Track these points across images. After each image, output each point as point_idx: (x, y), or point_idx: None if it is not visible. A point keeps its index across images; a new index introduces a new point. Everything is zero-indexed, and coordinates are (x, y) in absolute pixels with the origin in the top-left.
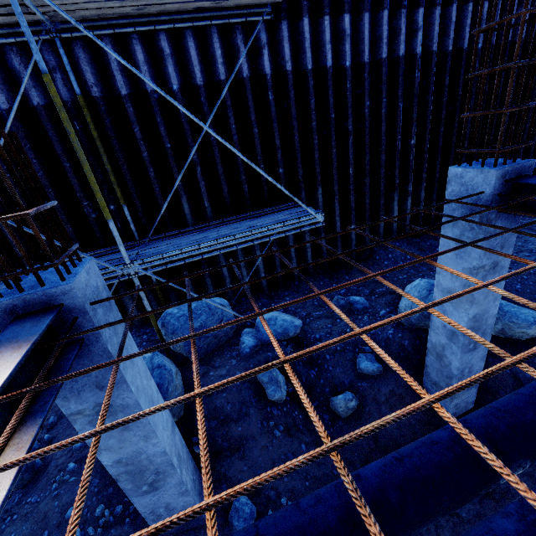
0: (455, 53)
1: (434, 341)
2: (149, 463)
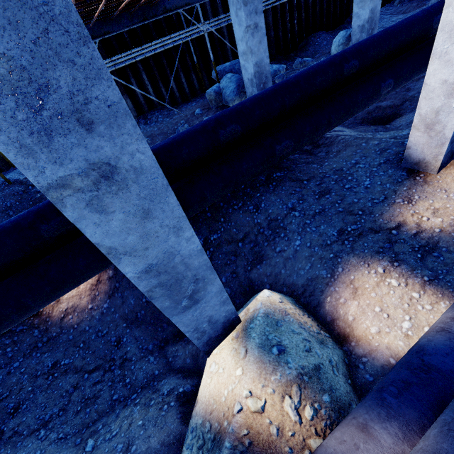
0: None
1: (353, 42)
2: (264, 69)
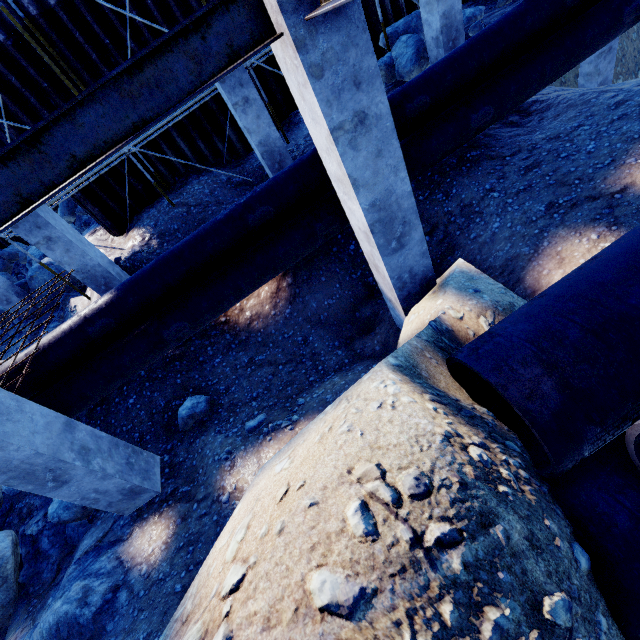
0: None
1: None
2: (454, 20)
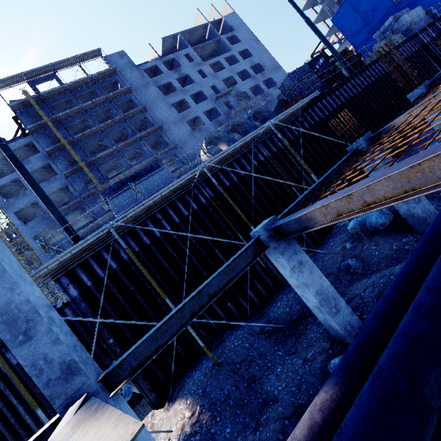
0: (354, 96)
1: None
2: None
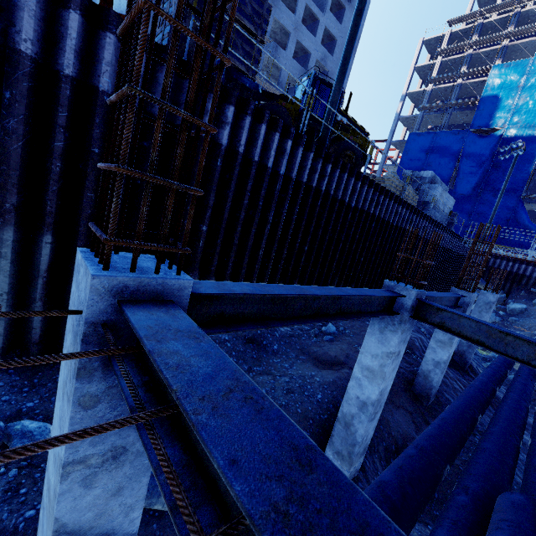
0: (261, 166)
1: None
2: None
